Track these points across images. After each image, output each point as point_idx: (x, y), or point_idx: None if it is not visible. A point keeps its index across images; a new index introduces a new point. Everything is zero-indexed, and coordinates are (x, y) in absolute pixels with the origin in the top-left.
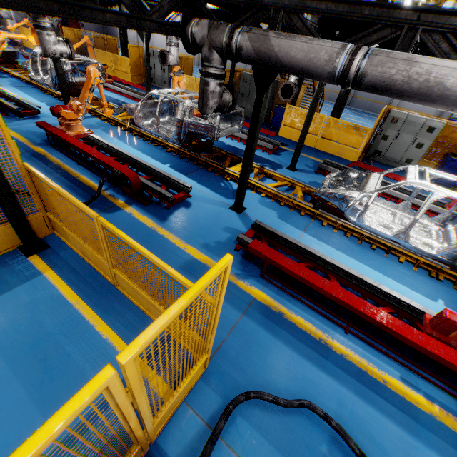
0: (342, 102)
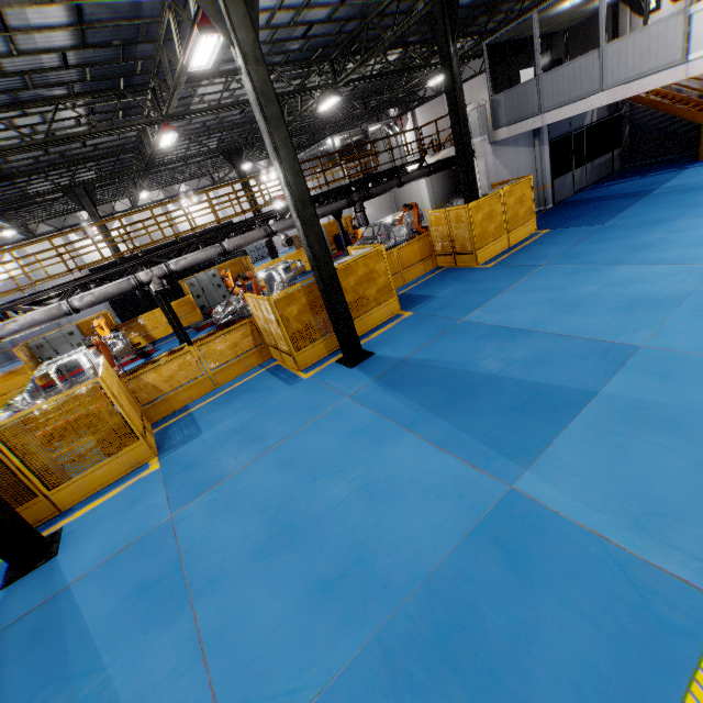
0: None
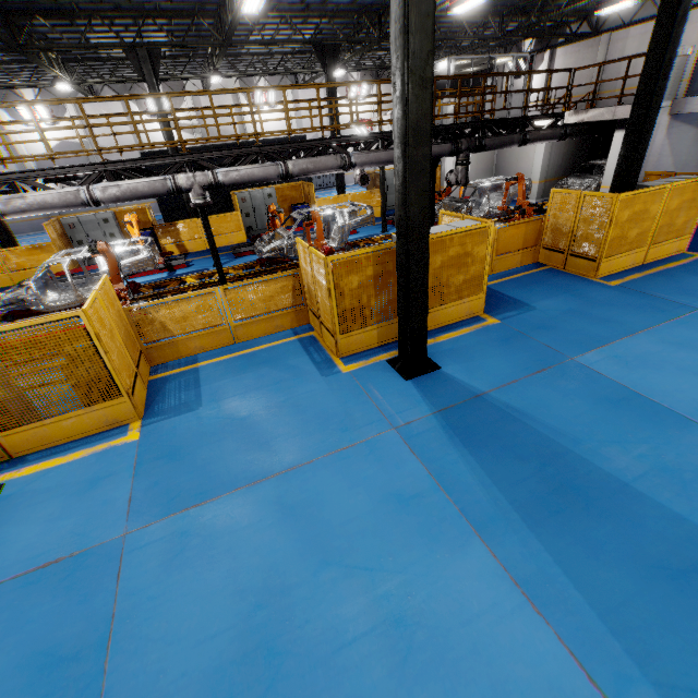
0: (5, 232)
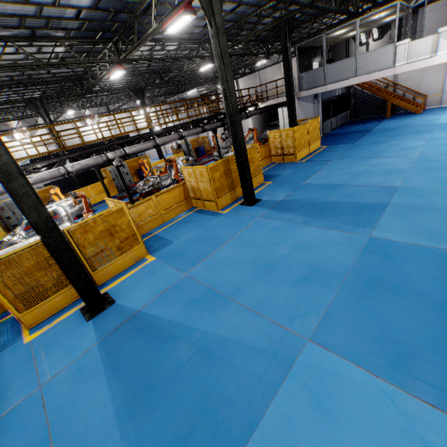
0: None
